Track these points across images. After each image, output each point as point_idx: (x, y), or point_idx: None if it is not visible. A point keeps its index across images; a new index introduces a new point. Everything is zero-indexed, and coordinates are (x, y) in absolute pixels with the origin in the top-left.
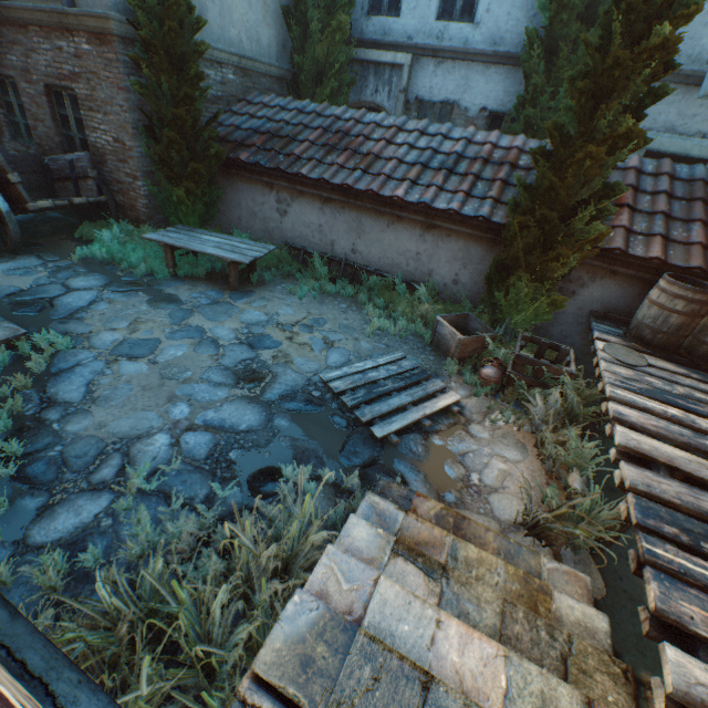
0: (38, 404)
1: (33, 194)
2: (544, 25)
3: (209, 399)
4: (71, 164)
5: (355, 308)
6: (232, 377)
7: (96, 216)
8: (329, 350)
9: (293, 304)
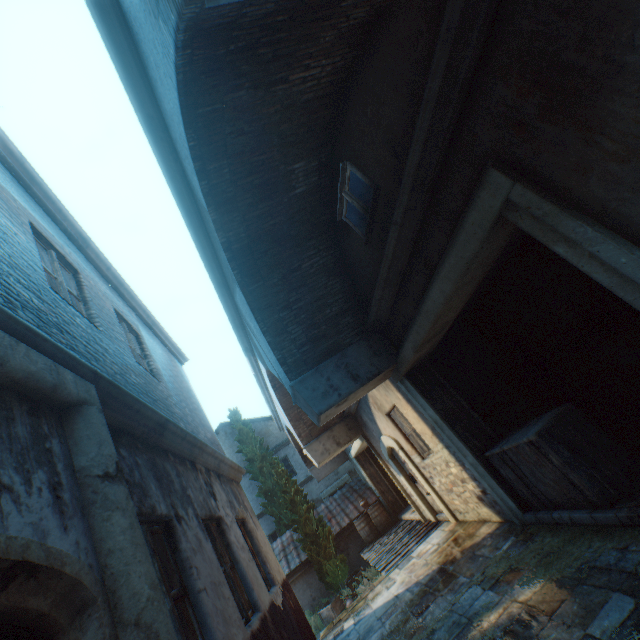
0: None
1: None
2: (264, 498)
3: None
4: None
5: None
6: None
7: None
8: None
9: None
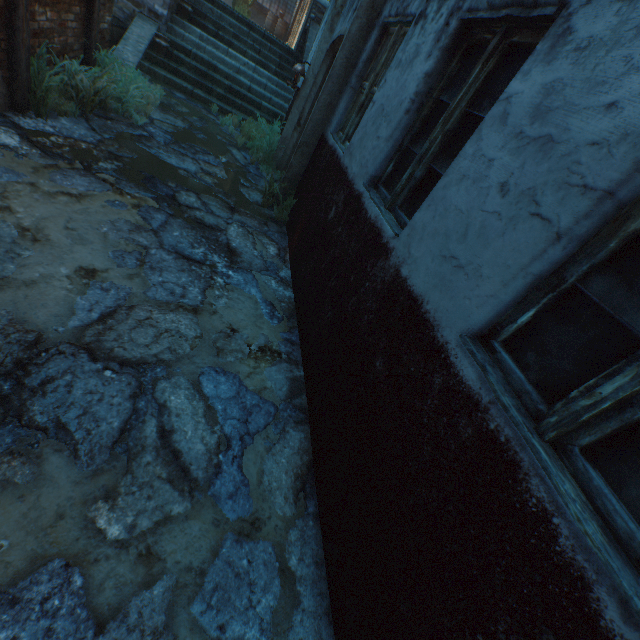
0: None
1: None
2: None
3: None
4: None
5: None
6: None
7: None
8: None
9: None
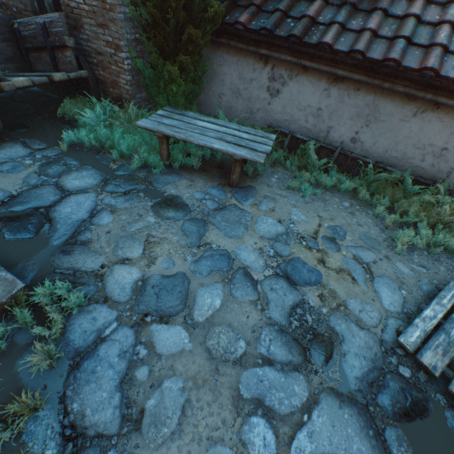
0: (58, 447)
1: (8, 66)
2: None
3: (289, 406)
4: (43, 29)
5: (358, 206)
6: (296, 348)
7: (74, 91)
8: (373, 281)
9: (298, 204)
